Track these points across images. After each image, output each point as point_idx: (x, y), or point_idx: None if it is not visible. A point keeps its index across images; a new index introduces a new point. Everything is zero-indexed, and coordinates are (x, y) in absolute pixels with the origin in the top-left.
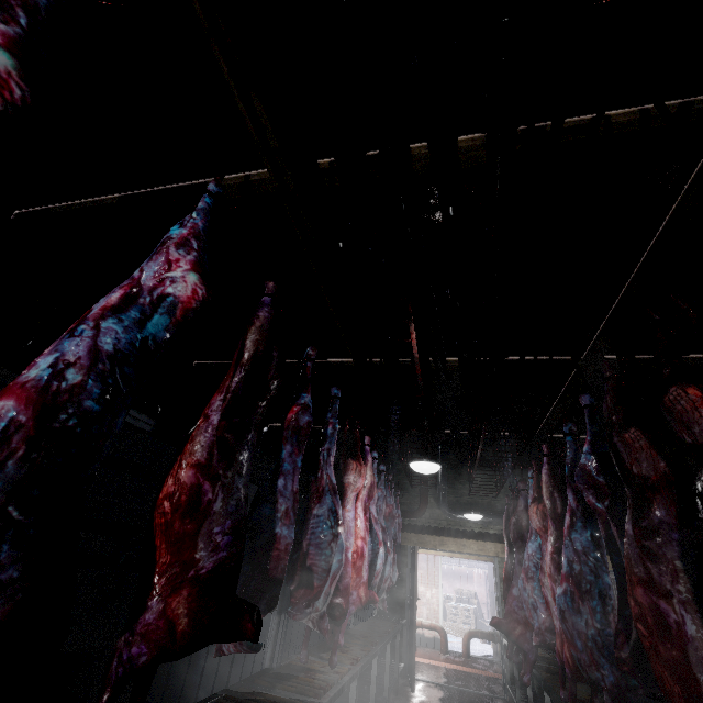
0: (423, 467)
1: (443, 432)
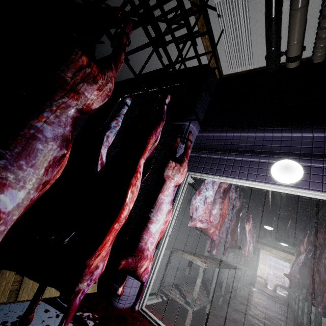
0: (268, 228)
1: (276, 212)
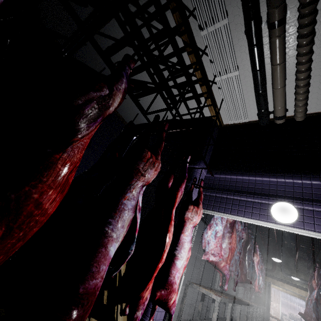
0: (276, 260)
1: (283, 242)
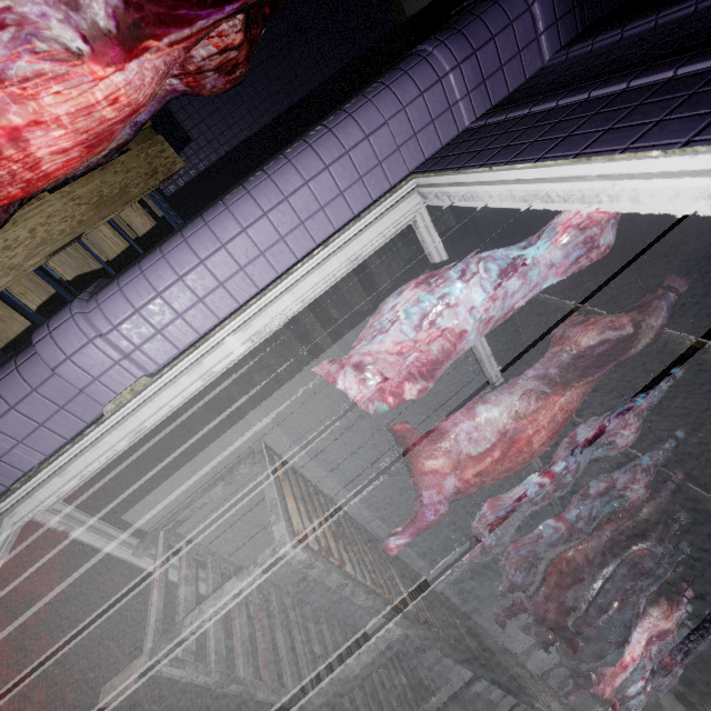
0: None
1: None
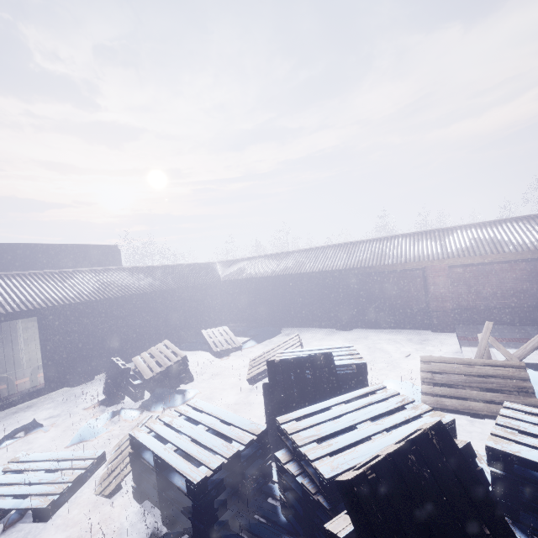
0: None
1: None
